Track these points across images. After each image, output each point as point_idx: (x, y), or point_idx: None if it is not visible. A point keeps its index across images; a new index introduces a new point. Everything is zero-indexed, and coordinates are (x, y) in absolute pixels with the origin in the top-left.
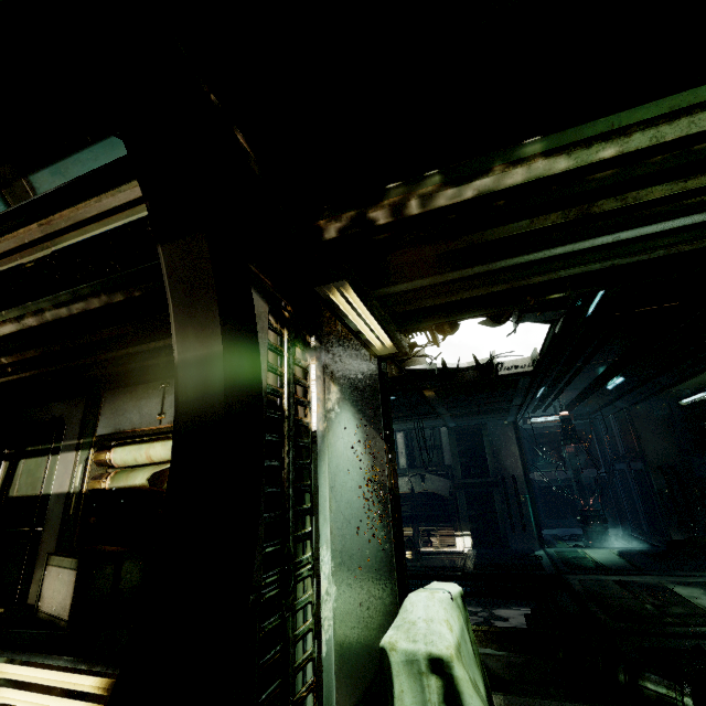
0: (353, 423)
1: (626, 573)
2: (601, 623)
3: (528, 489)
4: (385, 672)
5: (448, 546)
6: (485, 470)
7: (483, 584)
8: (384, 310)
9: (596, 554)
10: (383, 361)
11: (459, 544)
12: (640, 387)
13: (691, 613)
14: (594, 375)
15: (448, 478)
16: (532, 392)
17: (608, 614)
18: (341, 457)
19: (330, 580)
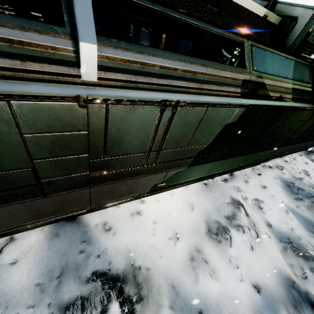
0: None
1: None
2: None
3: None
4: None
5: None
6: None
7: None
8: None
9: None
10: None
11: None
12: None
13: None
14: None
15: None
16: None
17: None
18: None
19: None
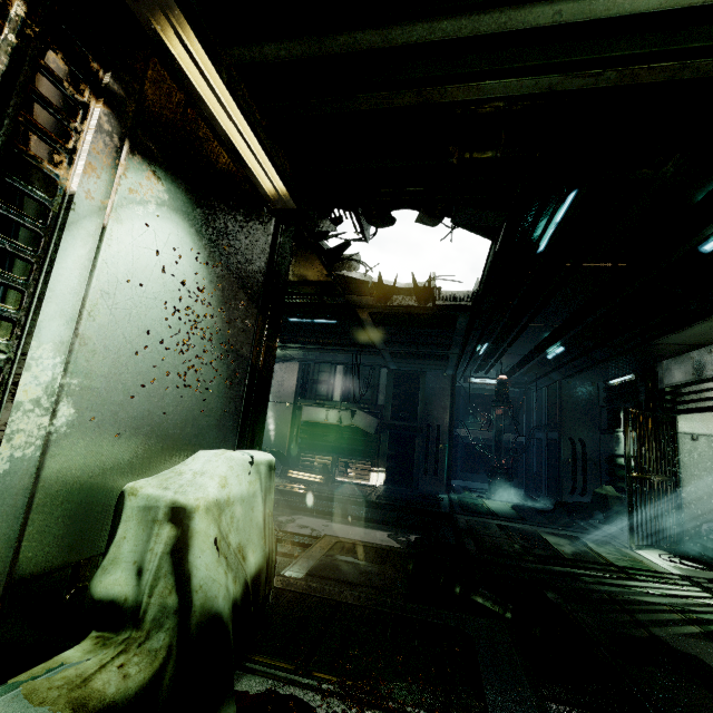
0: (192, 251)
1: (510, 520)
2: (468, 553)
3: (450, 439)
4: (116, 517)
5: (362, 479)
6: (414, 415)
7: (380, 512)
8: (258, 108)
9: (492, 504)
10: (282, 222)
11: (373, 478)
12: (576, 360)
13: (550, 556)
14: (538, 341)
15: (377, 417)
16: (473, 342)
17: (477, 547)
18: (145, 271)
19: (52, 393)
